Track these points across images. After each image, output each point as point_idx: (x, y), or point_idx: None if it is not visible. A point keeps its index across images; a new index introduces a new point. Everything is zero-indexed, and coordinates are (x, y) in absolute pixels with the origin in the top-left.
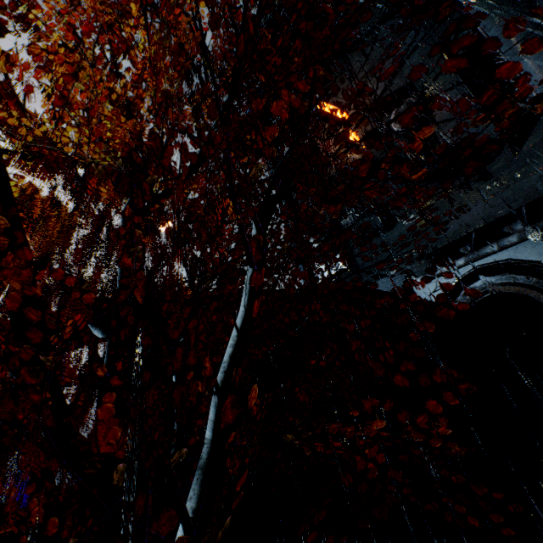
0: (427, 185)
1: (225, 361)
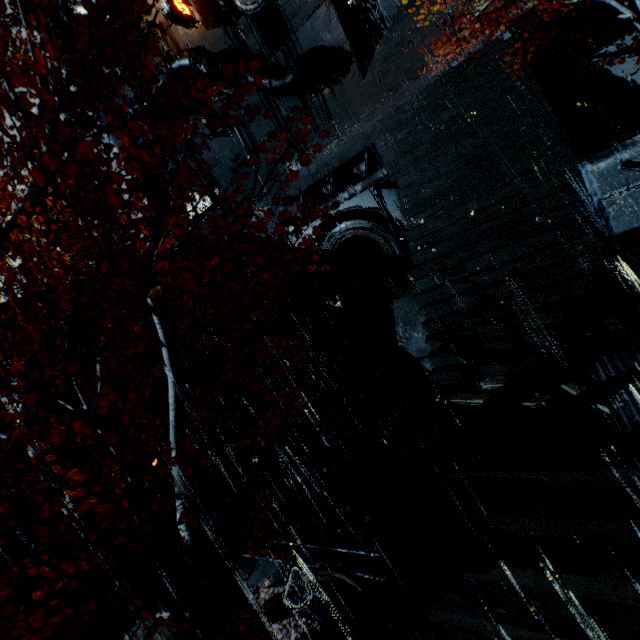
0: (287, 99)
1: (172, 421)
